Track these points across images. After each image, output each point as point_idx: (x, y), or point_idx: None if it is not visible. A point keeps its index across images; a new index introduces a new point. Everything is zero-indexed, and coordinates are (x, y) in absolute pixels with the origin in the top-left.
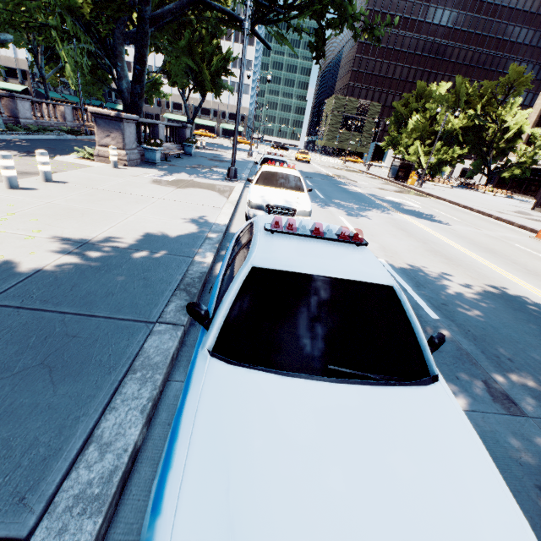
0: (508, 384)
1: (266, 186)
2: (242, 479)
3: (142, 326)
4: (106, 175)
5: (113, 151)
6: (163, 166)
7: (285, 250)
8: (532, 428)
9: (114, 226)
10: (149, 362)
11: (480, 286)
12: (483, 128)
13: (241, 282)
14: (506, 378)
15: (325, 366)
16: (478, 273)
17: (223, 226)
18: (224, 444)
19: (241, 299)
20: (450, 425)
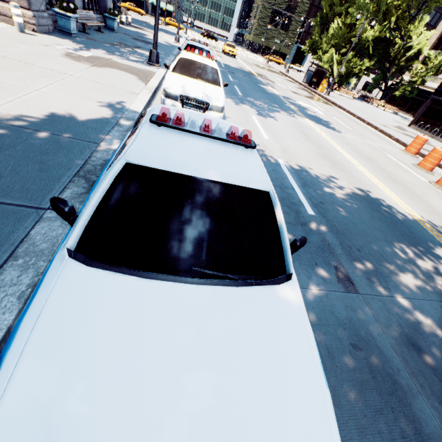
0: (352, 269)
1: (183, 75)
2: (71, 388)
3: (31, 212)
4: (8, 39)
5: (16, 10)
6: (80, 38)
7: (166, 147)
8: (360, 302)
9: (12, 101)
10: (33, 249)
11: (352, 189)
12: (391, 43)
13: (111, 179)
14: (352, 264)
15: (190, 267)
16: (354, 177)
17: (136, 114)
18: (61, 351)
19: (109, 198)
20: (290, 320)
